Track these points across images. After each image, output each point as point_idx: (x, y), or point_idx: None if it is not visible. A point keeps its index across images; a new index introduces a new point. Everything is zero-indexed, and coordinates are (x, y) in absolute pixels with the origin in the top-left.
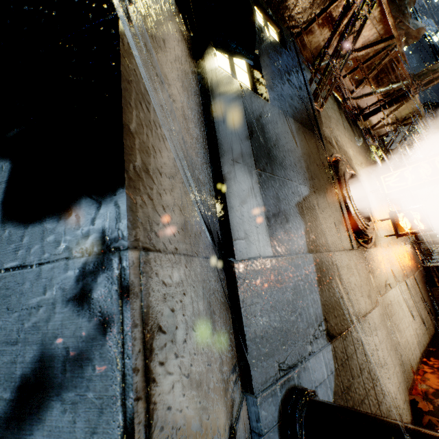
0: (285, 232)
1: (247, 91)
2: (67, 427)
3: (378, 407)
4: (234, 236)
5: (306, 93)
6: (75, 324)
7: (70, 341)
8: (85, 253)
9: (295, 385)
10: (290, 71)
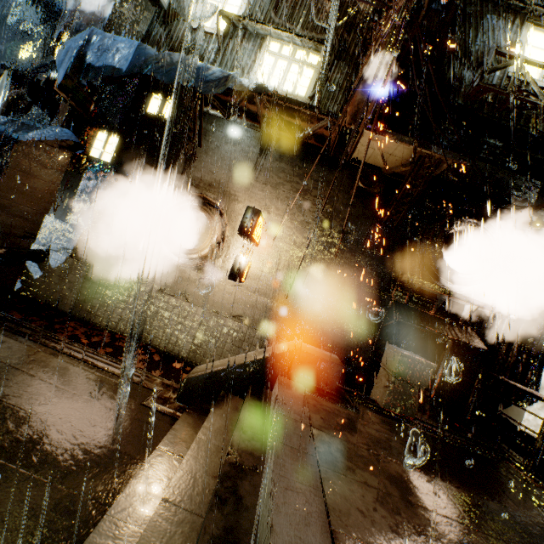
0: (78, 218)
1: (95, 160)
2: None
3: (78, 293)
4: (51, 209)
5: (170, 149)
6: None
7: None
8: None
9: (45, 251)
10: (158, 136)
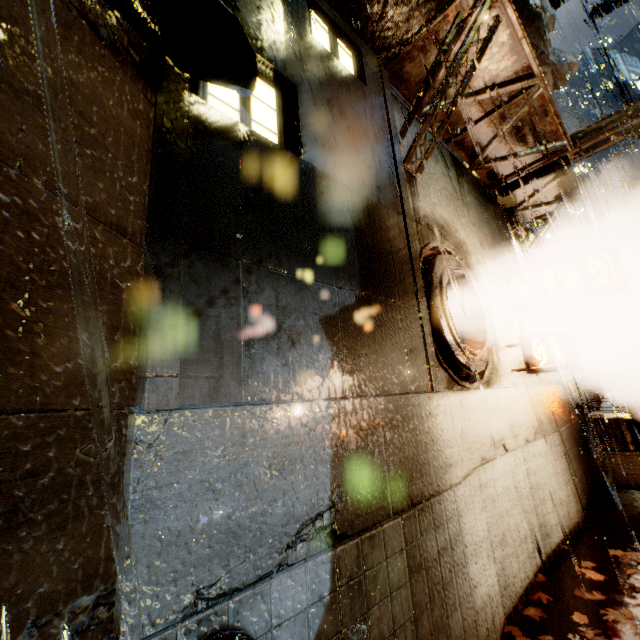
0: (285, 364)
1: (255, 138)
2: None
3: None
4: (152, 369)
5: (389, 149)
6: None
7: None
8: None
9: (226, 627)
10: (363, 114)
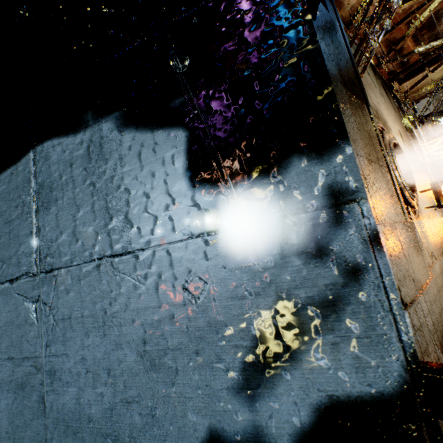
0: None
1: None
2: (331, 365)
3: None
4: None
5: (348, 57)
6: (315, 275)
7: (313, 291)
8: (311, 208)
9: None
10: (333, 33)
